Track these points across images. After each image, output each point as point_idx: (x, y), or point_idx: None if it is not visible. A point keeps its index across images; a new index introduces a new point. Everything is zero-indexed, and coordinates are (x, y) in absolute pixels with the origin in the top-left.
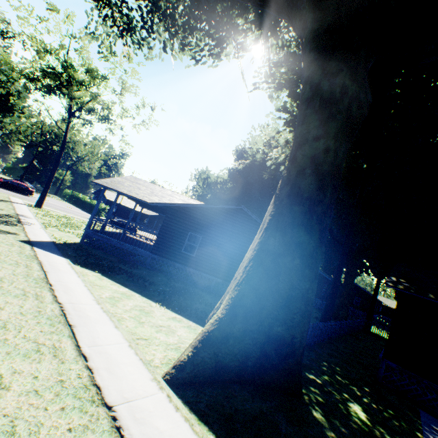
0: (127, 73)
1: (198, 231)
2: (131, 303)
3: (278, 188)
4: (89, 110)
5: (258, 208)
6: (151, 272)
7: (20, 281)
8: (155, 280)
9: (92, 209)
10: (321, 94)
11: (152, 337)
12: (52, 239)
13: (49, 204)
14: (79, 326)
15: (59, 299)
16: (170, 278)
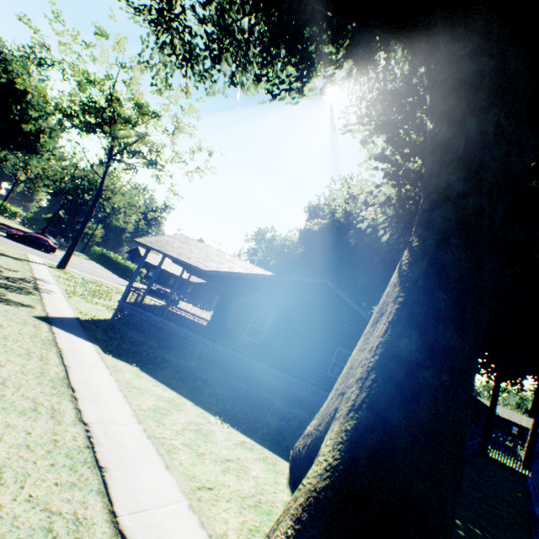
0: (184, 110)
1: (266, 310)
2: (183, 418)
3: (404, 263)
4: (134, 152)
5: (336, 280)
6: (202, 364)
7: (30, 384)
8: (209, 376)
9: (125, 272)
10: (467, 135)
11: (218, 483)
12: (76, 315)
13: (74, 265)
14: (113, 468)
15: (84, 416)
16: (227, 374)
